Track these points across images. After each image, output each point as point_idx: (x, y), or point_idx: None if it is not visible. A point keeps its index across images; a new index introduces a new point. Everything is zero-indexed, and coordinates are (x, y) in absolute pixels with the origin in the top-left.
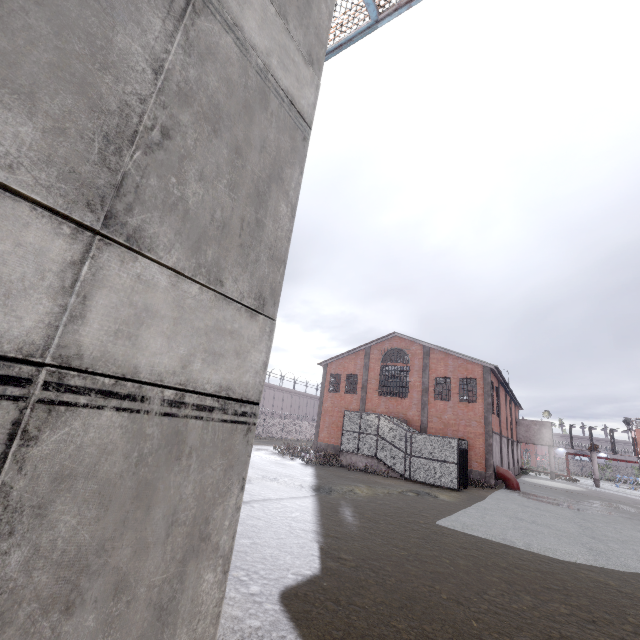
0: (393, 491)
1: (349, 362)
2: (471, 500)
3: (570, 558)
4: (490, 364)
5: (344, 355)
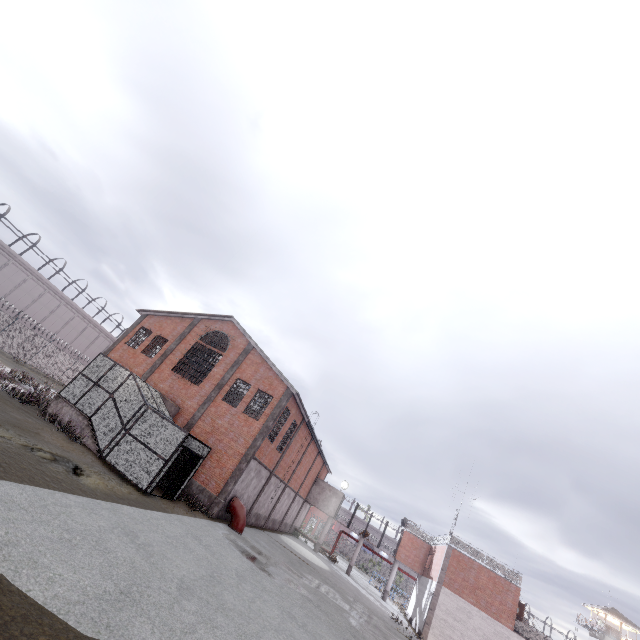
0: (19, 441)
1: (170, 324)
2: (128, 501)
3: (30, 584)
4: (293, 388)
5: (170, 314)
